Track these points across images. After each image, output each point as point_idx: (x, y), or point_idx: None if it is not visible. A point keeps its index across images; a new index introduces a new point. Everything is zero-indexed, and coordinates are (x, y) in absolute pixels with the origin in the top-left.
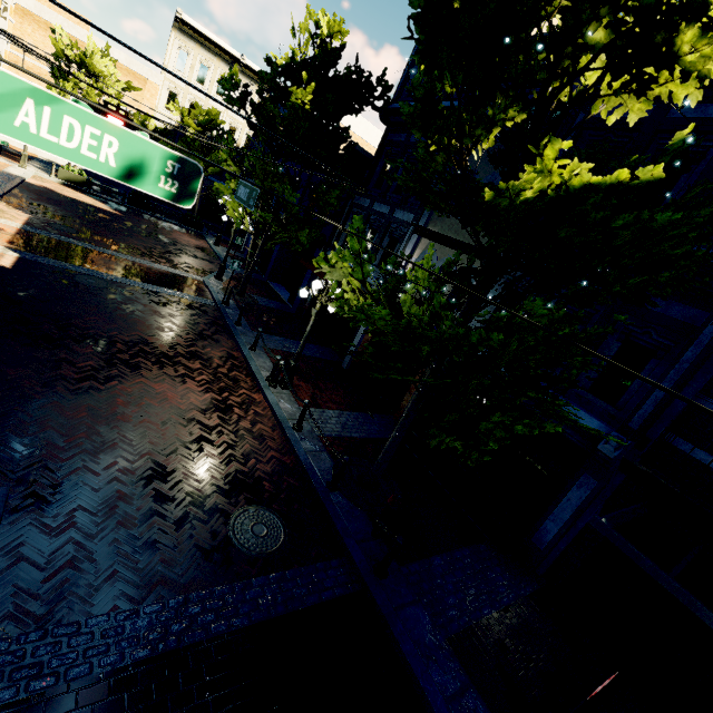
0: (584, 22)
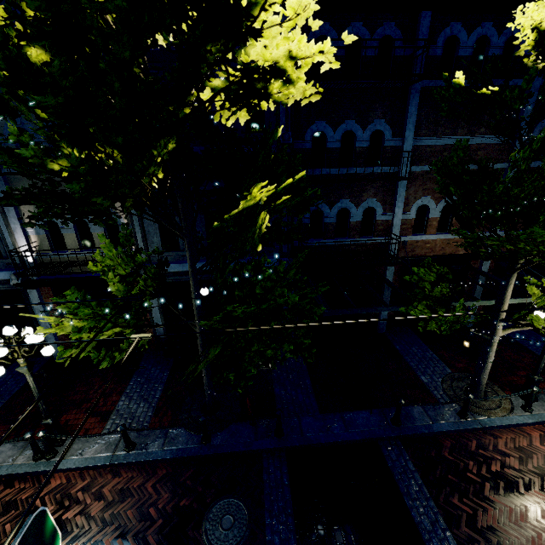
0: (203, 74)
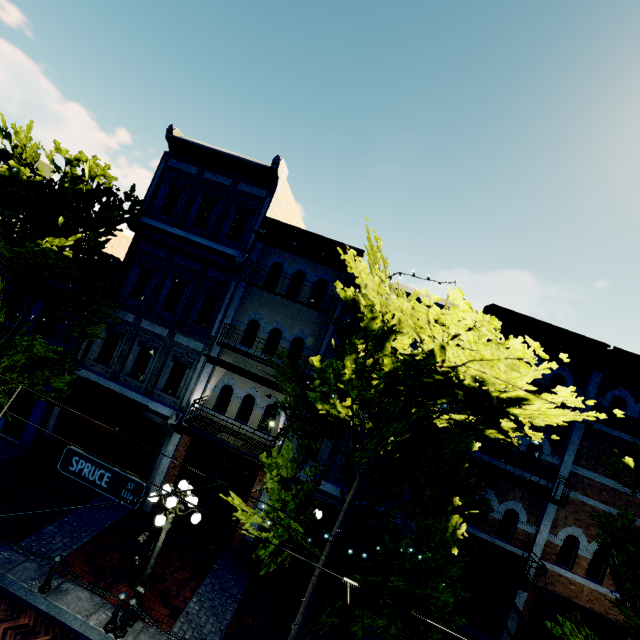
0: (452, 413)
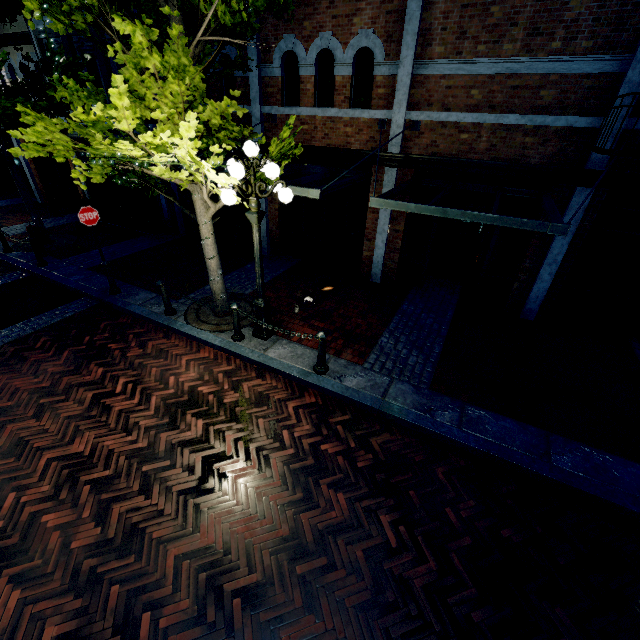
0: None
